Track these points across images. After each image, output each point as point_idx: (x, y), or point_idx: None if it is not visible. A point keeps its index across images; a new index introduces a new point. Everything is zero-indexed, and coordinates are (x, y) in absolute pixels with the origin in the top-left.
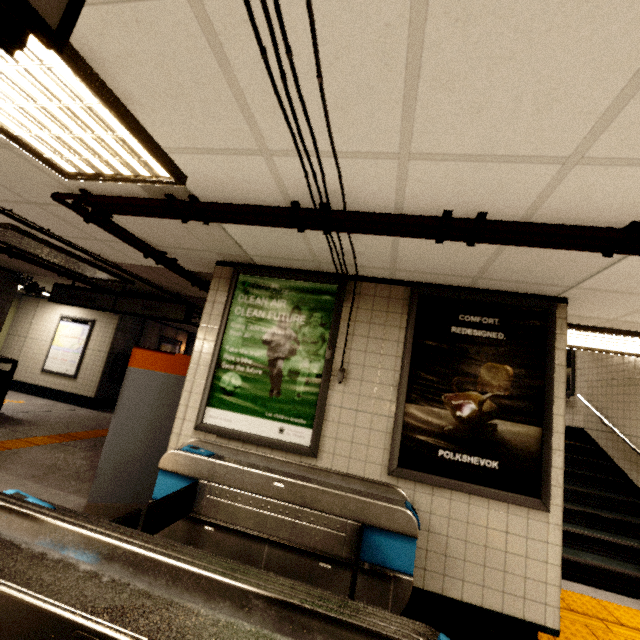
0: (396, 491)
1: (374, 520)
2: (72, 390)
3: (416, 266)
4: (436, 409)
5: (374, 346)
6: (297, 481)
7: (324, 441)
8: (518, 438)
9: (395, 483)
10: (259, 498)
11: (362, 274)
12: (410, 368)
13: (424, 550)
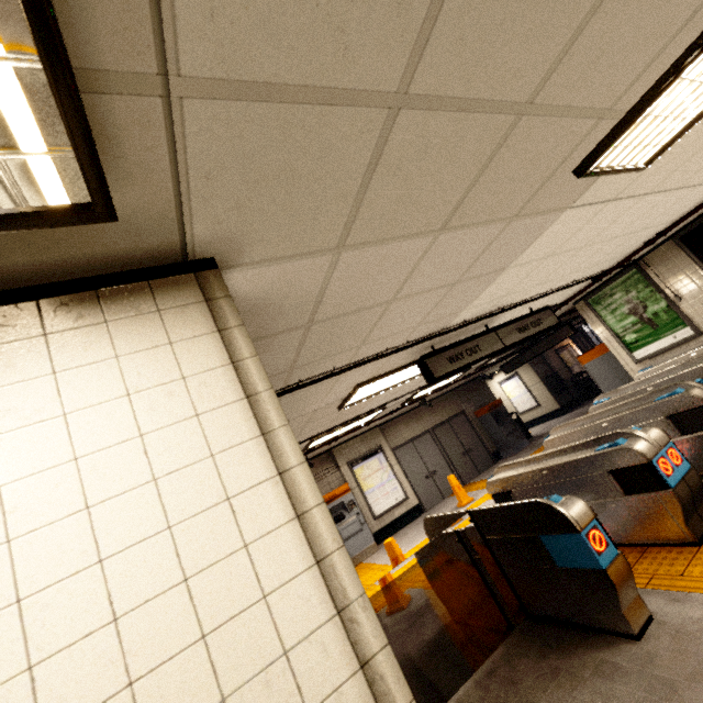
0: None
1: None
2: (544, 412)
3: (660, 239)
4: None
5: (680, 275)
6: (699, 348)
7: (699, 326)
8: None
9: None
10: None
11: (641, 255)
12: None
13: None
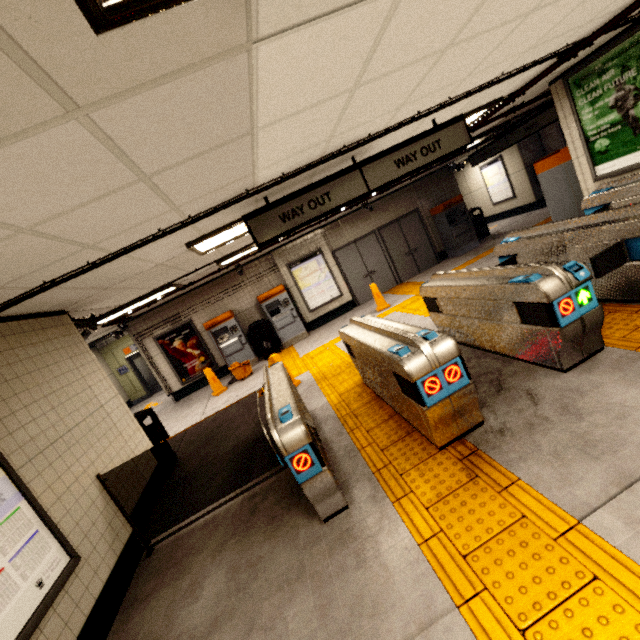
0: None
1: None
2: (518, 205)
3: None
4: None
5: None
6: None
7: None
8: None
9: None
10: None
11: None
12: None
13: None
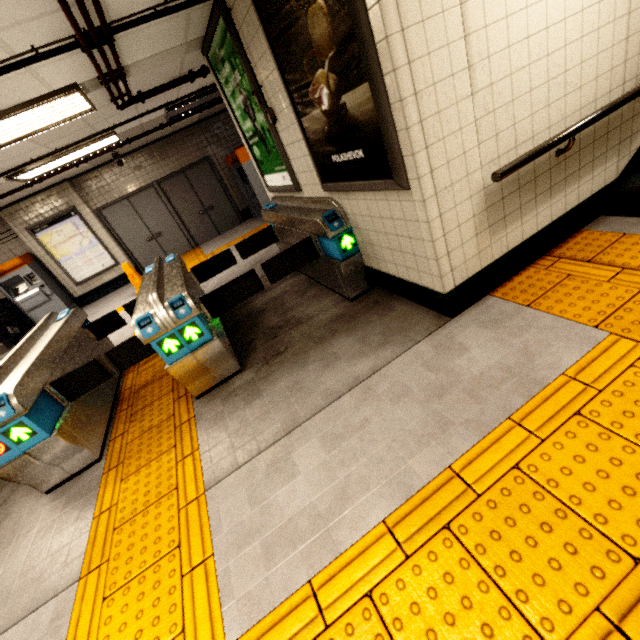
0: (330, 203)
1: (313, 231)
2: None
3: None
4: (313, 113)
5: (266, 67)
6: (286, 215)
7: (297, 177)
8: (362, 110)
9: (331, 196)
10: (285, 228)
11: None
12: (284, 76)
13: (362, 243)
